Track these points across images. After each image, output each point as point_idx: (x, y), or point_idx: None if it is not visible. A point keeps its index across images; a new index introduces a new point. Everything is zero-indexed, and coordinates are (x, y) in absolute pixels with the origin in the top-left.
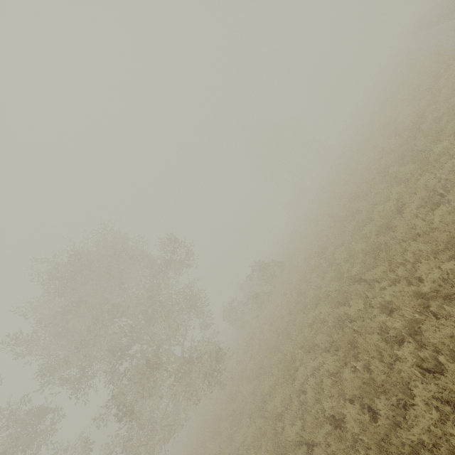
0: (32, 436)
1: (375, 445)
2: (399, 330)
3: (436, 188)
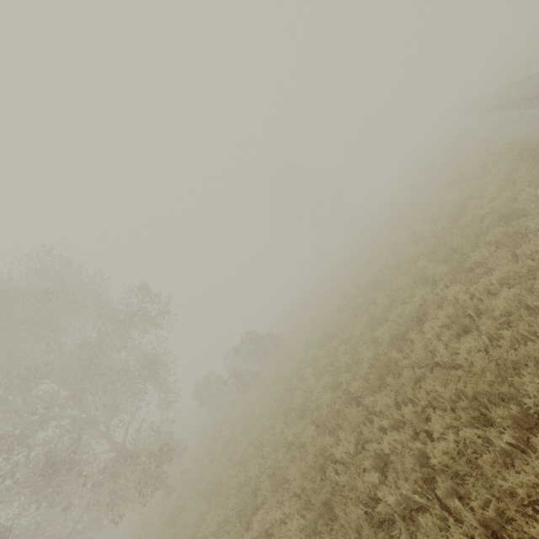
0: None
1: None
2: (390, 508)
3: (466, 305)
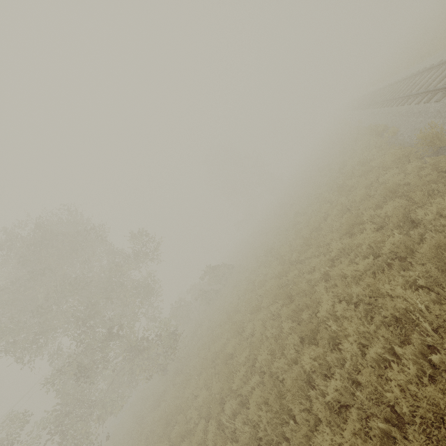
0: None
1: (298, 331)
2: (317, 280)
3: (346, 205)
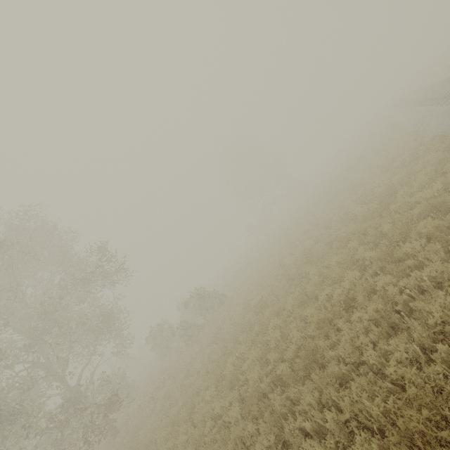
0: None
1: None
2: None
3: (395, 299)
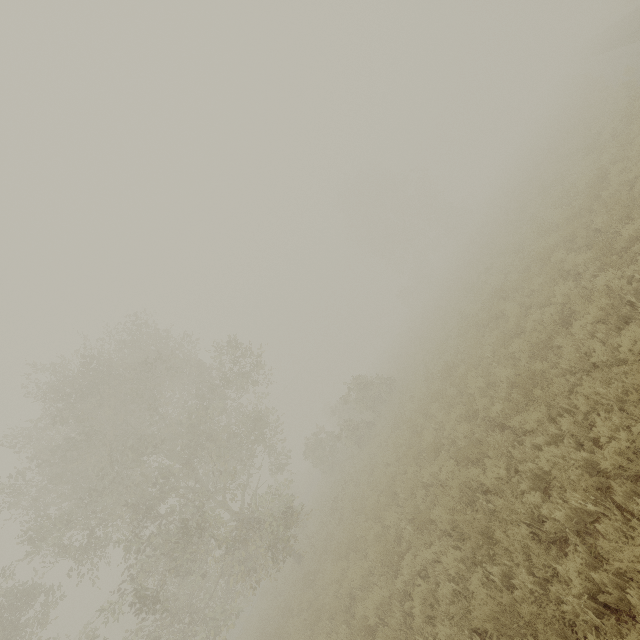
0: (10, 630)
1: None
2: (560, 524)
3: (623, 292)
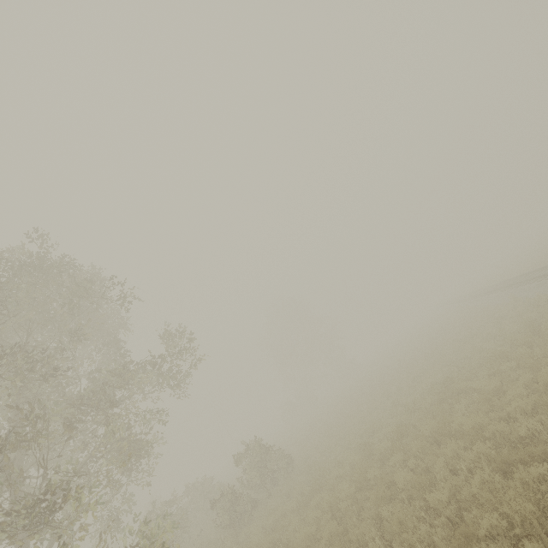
0: None
1: None
2: None
3: None
